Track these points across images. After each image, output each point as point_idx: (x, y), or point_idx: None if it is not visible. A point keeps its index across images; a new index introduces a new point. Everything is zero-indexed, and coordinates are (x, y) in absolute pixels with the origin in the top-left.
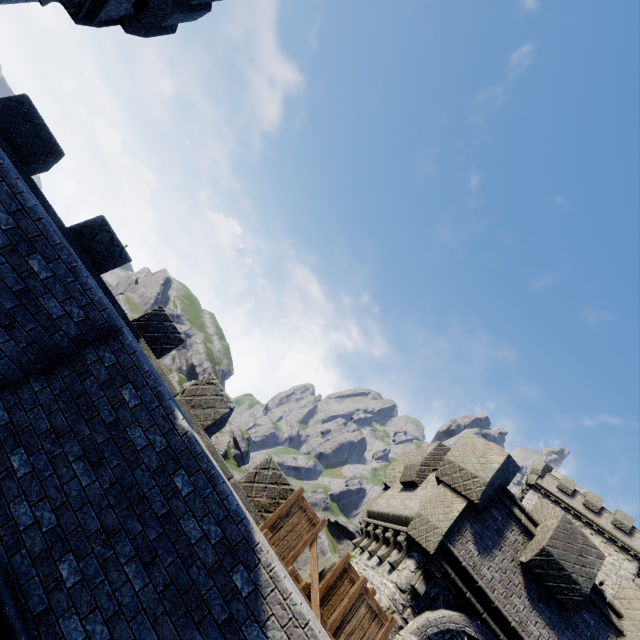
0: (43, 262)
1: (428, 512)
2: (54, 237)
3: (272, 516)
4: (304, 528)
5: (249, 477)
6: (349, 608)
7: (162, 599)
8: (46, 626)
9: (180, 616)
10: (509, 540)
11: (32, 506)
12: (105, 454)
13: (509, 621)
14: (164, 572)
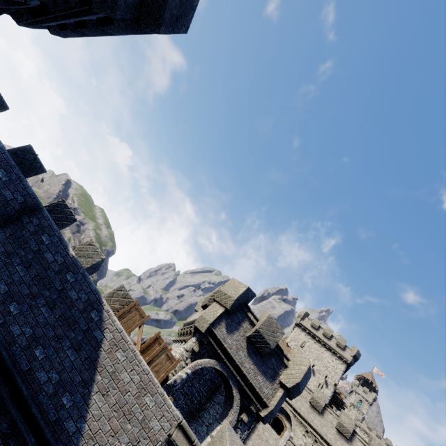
0: (5, 173)
1: (206, 314)
2: (11, 162)
3: (120, 312)
4: (137, 319)
5: (110, 294)
6: (156, 354)
7: (58, 321)
8: (3, 328)
9: (65, 327)
10: (243, 327)
11: None
12: (32, 263)
13: (236, 362)
14: (59, 311)
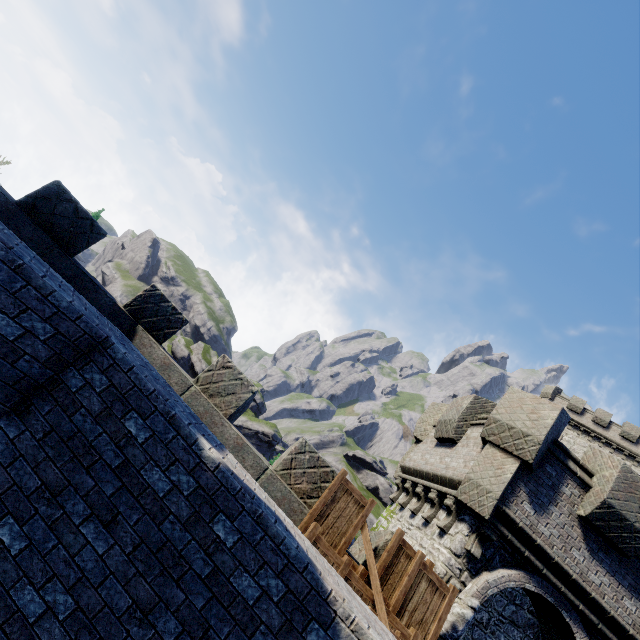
0: None
1: (478, 475)
2: None
3: (317, 505)
4: (352, 512)
5: (285, 464)
6: (410, 586)
7: None
8: None
9: None
10: (565, 495)
11: (39, 590)
12: (119, 509)
13: (570, 574)
14: None
